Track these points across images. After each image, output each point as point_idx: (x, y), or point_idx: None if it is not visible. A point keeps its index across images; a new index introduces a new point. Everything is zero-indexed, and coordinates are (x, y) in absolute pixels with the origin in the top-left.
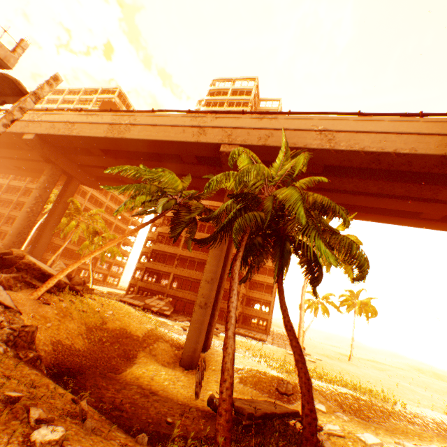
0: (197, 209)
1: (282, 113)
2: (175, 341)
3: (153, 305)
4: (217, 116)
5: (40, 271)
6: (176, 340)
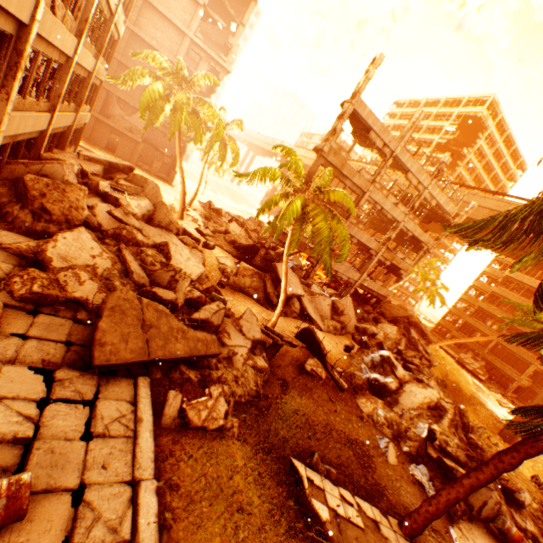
0: None
1: None
2: (493, 412)
3: (466, 362)
4: None
5: (420, 329)
6: (494, 412)
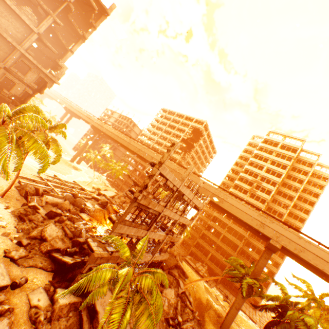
0: (256, 293)
1: (314, 240)
2: (216, 310)
3: (199, 269)
4: (273, 221)
5: (182, 269)
6: (216, 310)
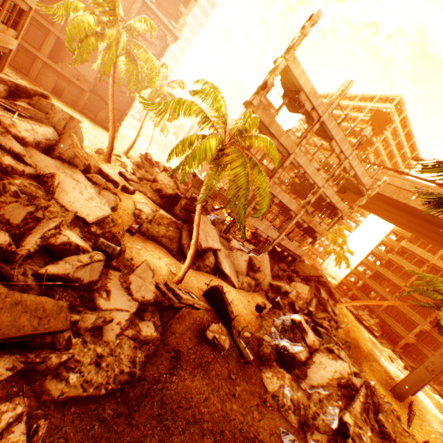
0: None
1: None
2: (386, 369)
3: (363, 318)
4: None
5: (328, 288)
6: (387, 368)
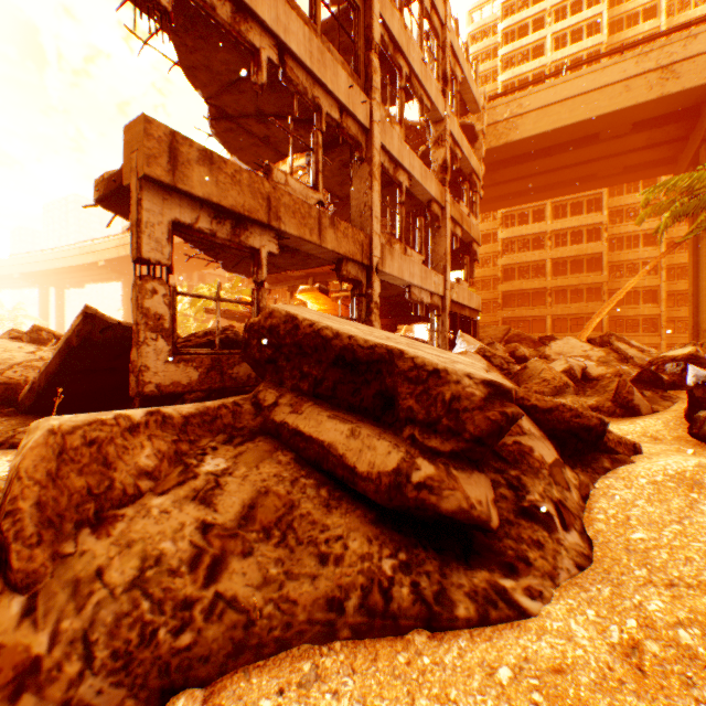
0: None
1: None
2: None
3: None
4: (694, 32)
5: (528, 340)
6: None
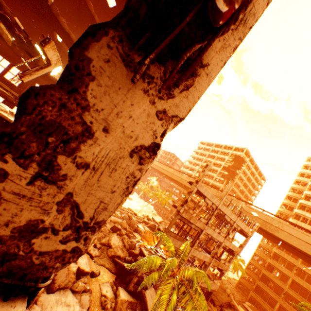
0: None
1: None
2: None
3: None
4: None
5: (237, 310)
6: None
